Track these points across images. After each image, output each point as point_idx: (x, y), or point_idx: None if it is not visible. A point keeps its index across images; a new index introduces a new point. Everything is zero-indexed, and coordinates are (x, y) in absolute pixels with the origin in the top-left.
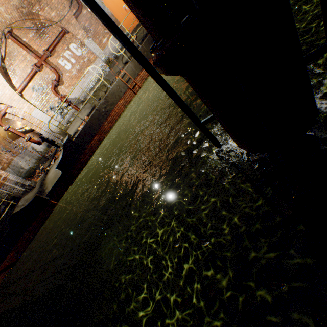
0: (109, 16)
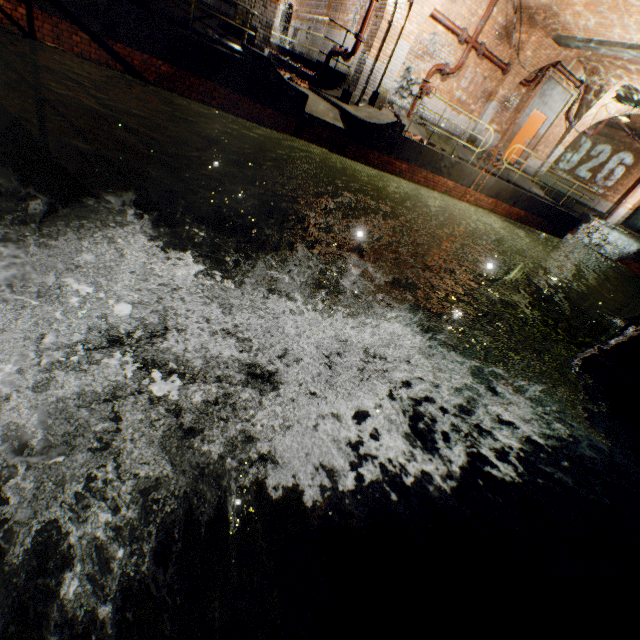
0: (519, 124)
